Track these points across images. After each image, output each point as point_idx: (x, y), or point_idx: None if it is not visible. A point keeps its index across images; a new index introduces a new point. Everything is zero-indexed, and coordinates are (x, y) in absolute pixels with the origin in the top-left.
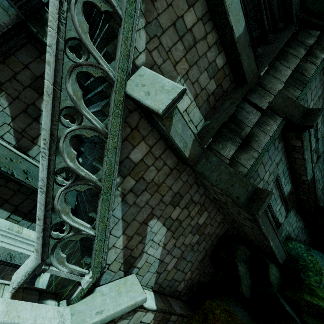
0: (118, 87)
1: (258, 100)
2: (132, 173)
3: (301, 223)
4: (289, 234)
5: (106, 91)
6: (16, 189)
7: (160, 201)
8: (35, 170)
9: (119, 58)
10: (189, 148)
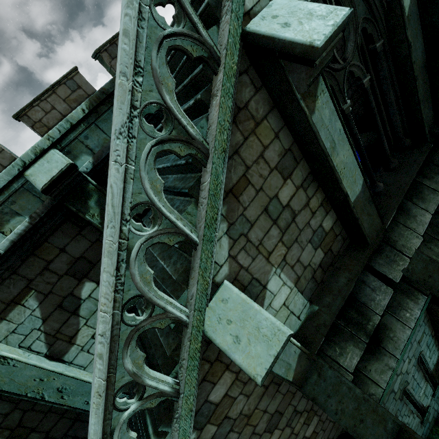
0: (194, 333)
1: (387, 268)
2: (212, 418)
3: None
4: None
5: (175, 331)
6: (47, 409)
7: (252, 434)
8: (72, 384)
9: (195, 299)
10: (293, 368)
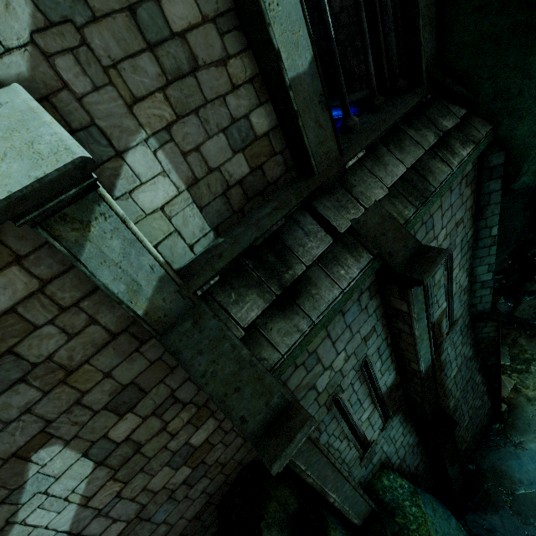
0: None
1: (334, 214)
2: None
3: (413, 436)
4: (389, 458)
5: None
6: None
7: (75, 405)
8: None
9: None
10: (146, 295)
